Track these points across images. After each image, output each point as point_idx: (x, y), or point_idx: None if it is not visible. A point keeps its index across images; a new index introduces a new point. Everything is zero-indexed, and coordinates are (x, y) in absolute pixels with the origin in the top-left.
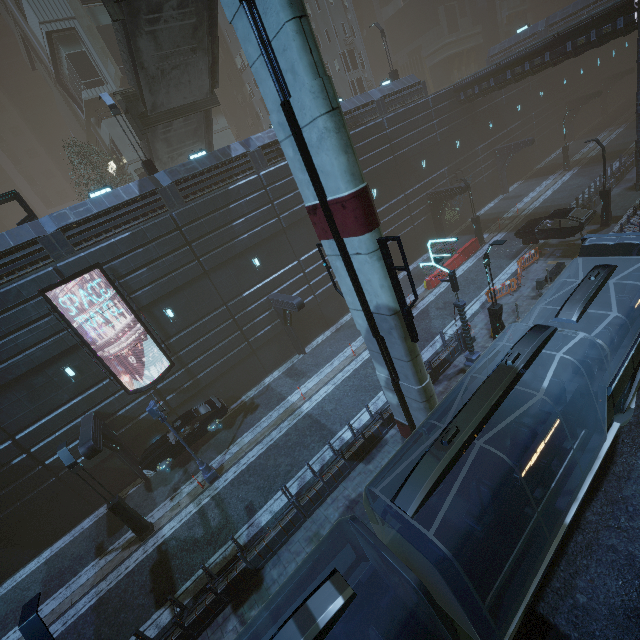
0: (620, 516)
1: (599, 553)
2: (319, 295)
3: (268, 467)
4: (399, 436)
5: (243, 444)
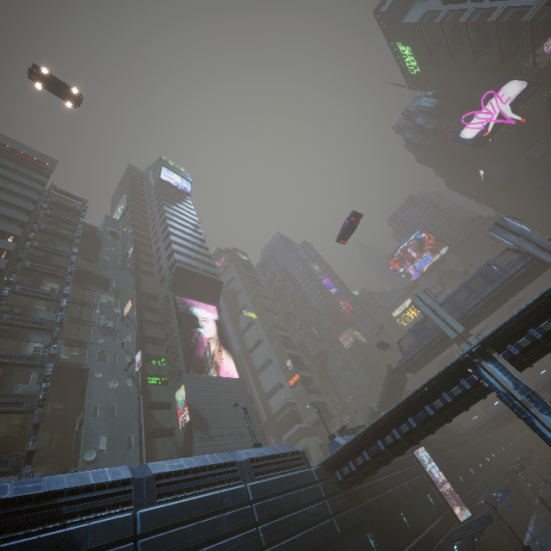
0: None
1: None
2: None
3: None
4: None
5: None
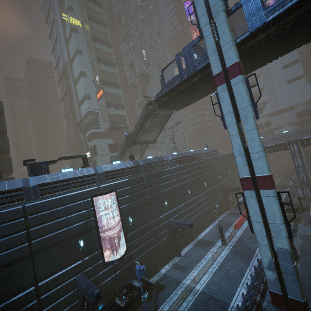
0: None
1: None
2: None
3: None
4: (271, 305)
5: None
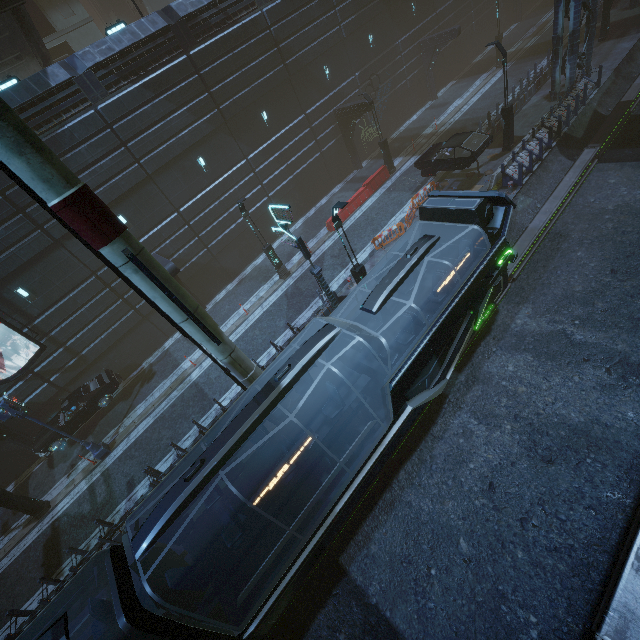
0: (424, 474)
1: (398, 509)
2: (213, 247)
3: (152, 441)
4: None
5: (136, 416)
